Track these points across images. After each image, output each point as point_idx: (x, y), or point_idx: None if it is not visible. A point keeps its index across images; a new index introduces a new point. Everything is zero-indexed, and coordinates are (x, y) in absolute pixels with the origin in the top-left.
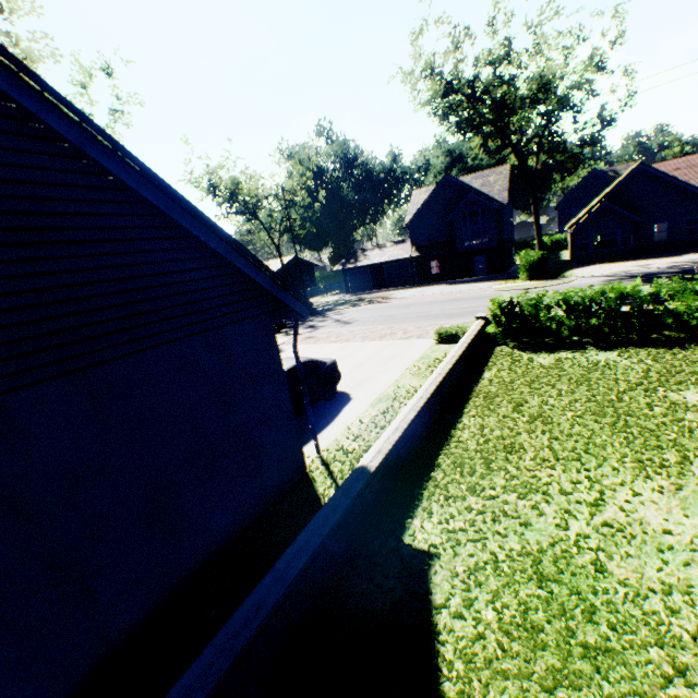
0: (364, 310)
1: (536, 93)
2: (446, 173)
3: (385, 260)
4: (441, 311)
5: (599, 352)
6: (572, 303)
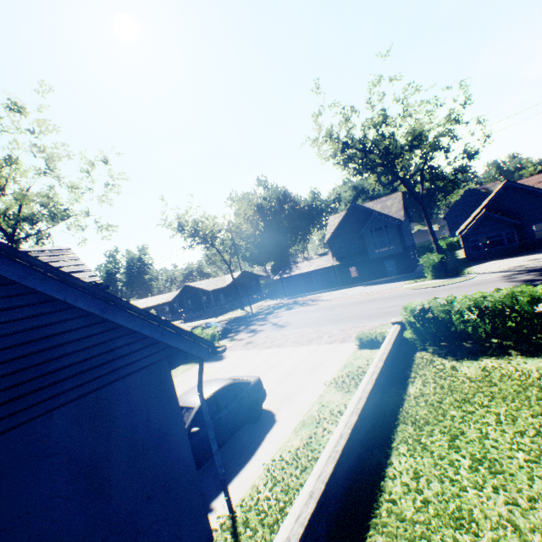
0: (297, 312)
1: (411, 141)
2: (352, 202)
3: (313, 269)
4: (361, 312)
5: (526, 359)
6: (482, 306)
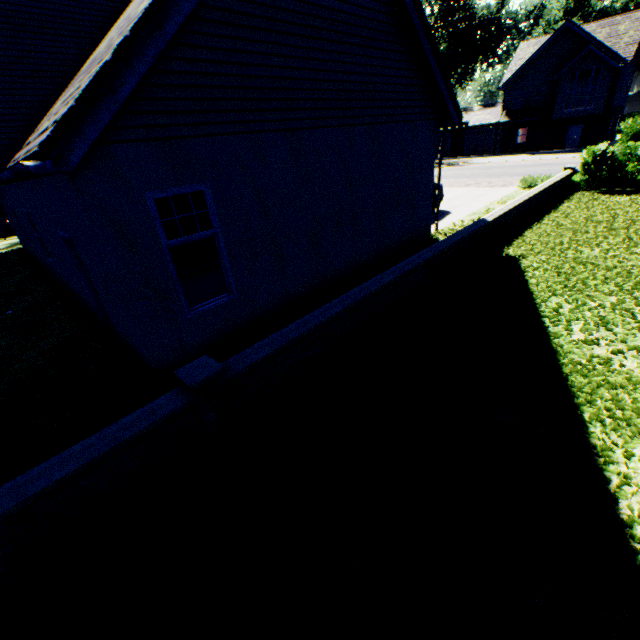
0: (444, 170)
1: None
2: (568, 20)
3: (470, 124)
4: (524, 172)
5: None
6: None
